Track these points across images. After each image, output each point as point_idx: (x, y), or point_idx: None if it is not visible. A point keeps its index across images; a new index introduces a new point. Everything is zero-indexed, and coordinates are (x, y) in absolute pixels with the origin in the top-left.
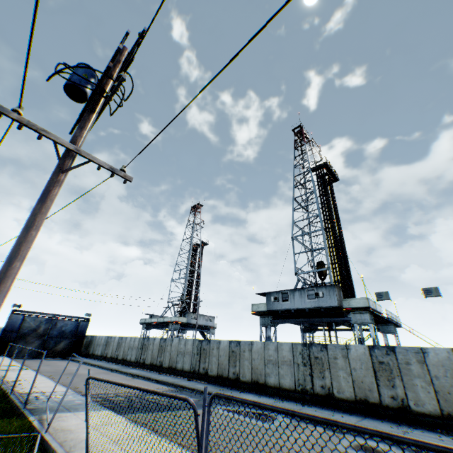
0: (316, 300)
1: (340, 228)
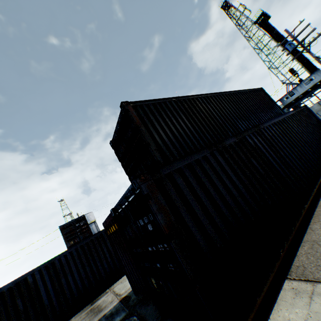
0: (311, 82)
1: None
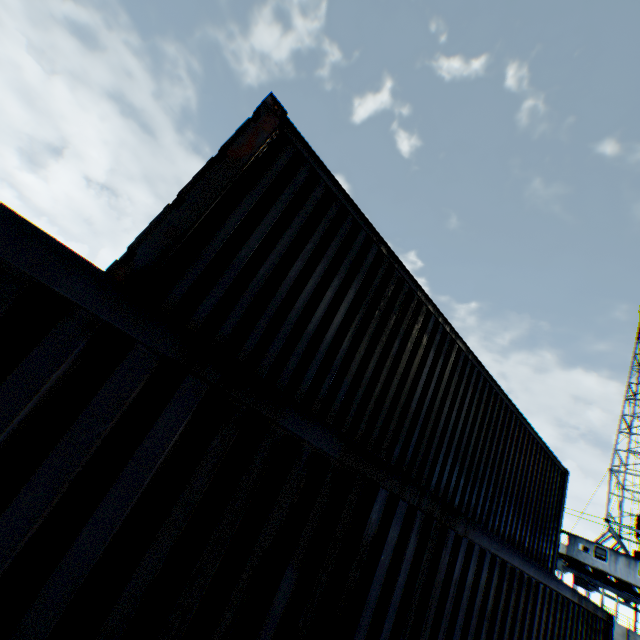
0: None
1: None
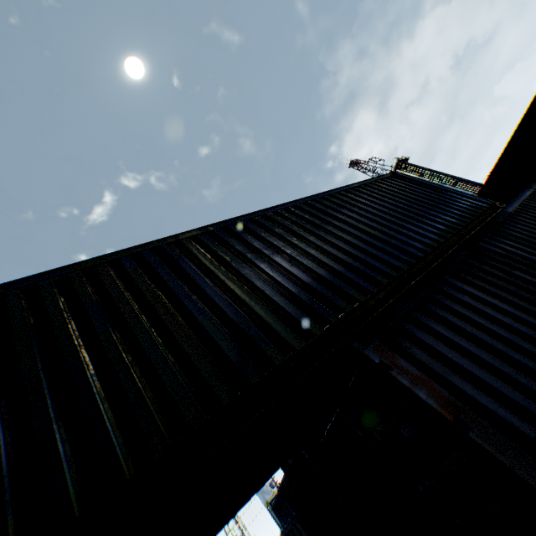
0: None
1: (447, 174)
